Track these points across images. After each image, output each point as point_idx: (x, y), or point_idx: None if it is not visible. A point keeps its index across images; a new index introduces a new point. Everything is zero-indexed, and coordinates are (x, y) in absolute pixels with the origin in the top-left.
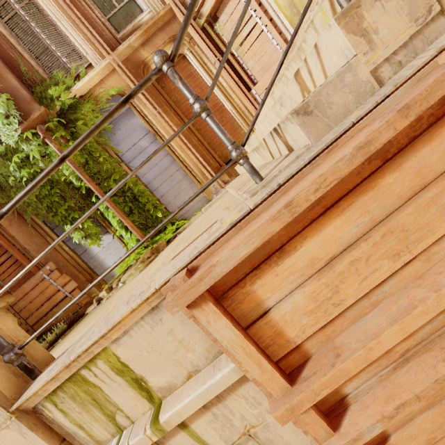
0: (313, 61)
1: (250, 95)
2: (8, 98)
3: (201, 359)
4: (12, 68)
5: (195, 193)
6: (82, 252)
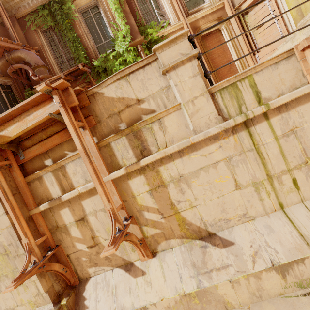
0: None
1: (254, 57)
2: (128, 28)
3: (286, 90)
4: (132, 15)
5: (301, 27)
6: None
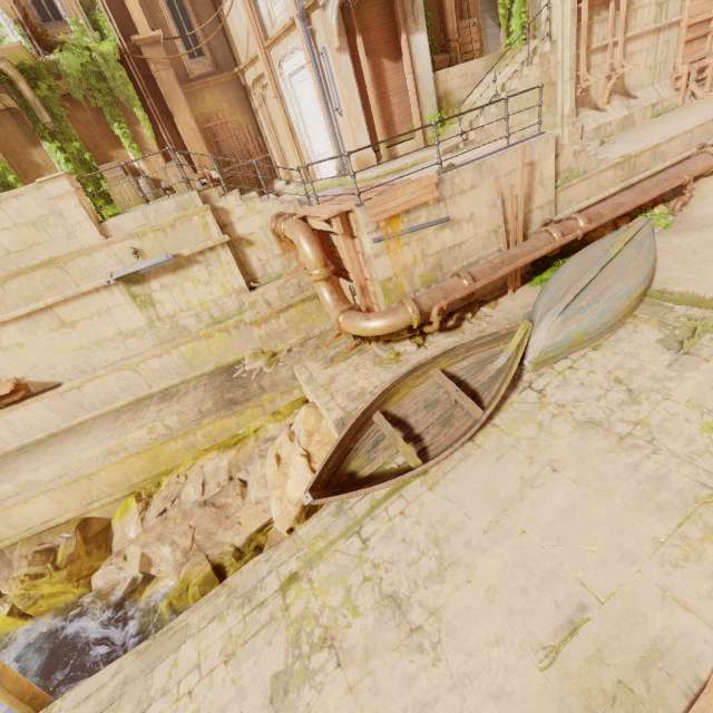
0: None
1: None
2: None
3: (673, 16)
4: None
5: None
6: (482, 29)
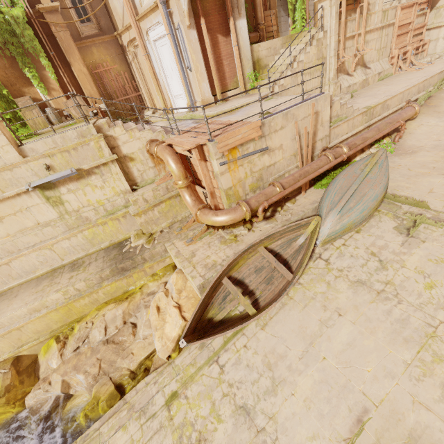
0: None
1: None
2: None
3: (391, 19)
4: None
5: None
6: (278, 17)
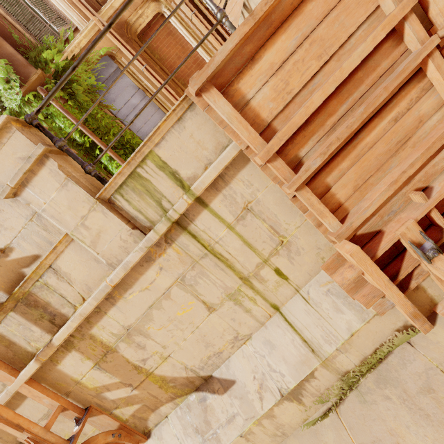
0: None
1: None
2: (6, 64)
3: (212, 155)
4: (4, 36)
5: (197, 45)
6: None
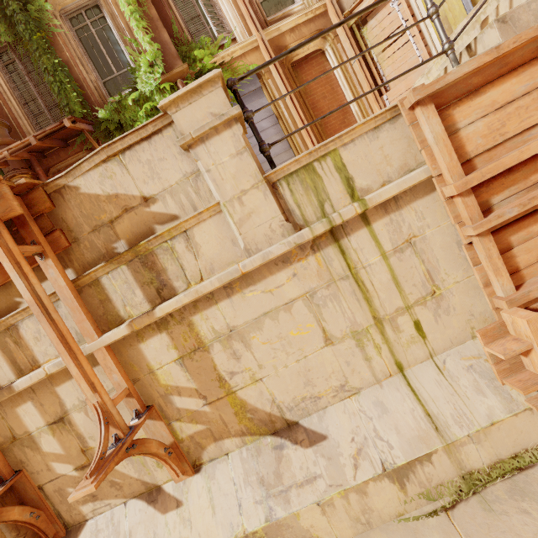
0: (504, 6)
1: (381, 100)
2: (157, 49)
3: (394, 173)
4: (165, 25)
5: (415, 66)
6: None
